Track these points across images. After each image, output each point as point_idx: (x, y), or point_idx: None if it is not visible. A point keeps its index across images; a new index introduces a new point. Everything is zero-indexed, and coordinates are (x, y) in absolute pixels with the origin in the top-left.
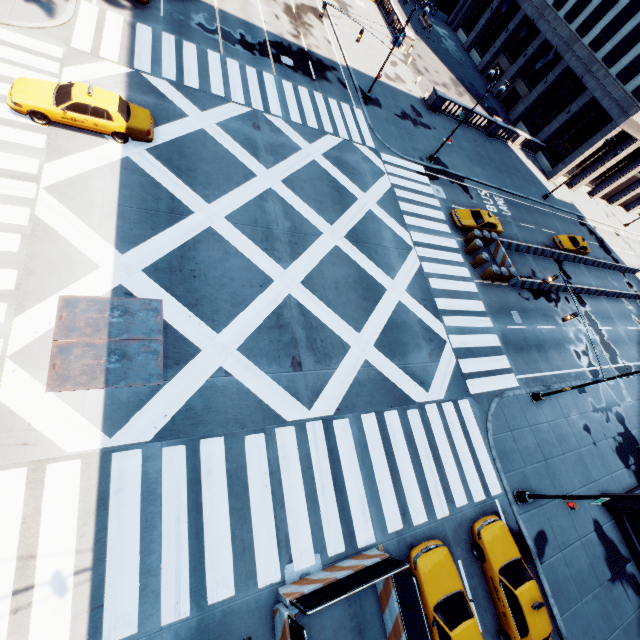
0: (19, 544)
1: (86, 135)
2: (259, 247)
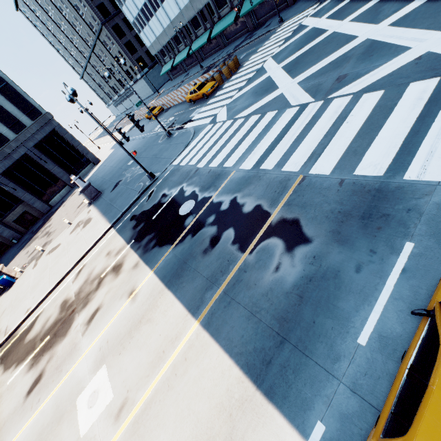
0: None
1: None
2: None
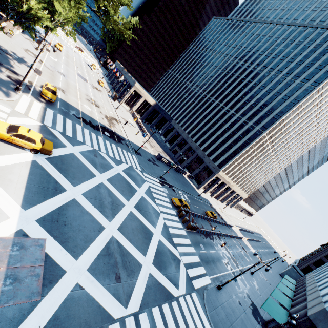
0: None
1: (15, 147)
2: (98, 210)
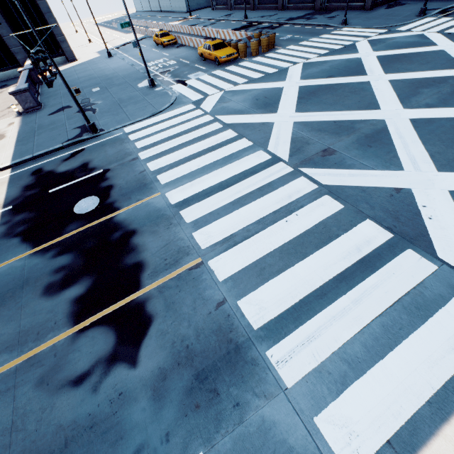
0: None
1: None
2: None
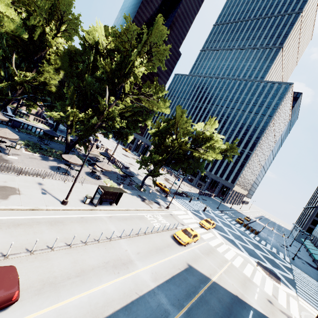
0: (316, 314)
1: (210, 229)
2: (243, 243)
